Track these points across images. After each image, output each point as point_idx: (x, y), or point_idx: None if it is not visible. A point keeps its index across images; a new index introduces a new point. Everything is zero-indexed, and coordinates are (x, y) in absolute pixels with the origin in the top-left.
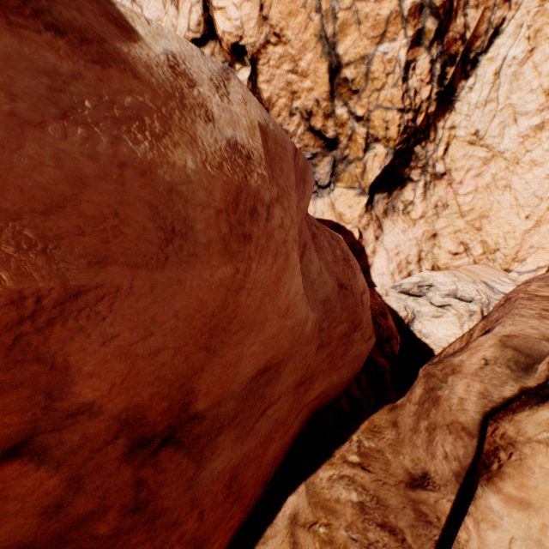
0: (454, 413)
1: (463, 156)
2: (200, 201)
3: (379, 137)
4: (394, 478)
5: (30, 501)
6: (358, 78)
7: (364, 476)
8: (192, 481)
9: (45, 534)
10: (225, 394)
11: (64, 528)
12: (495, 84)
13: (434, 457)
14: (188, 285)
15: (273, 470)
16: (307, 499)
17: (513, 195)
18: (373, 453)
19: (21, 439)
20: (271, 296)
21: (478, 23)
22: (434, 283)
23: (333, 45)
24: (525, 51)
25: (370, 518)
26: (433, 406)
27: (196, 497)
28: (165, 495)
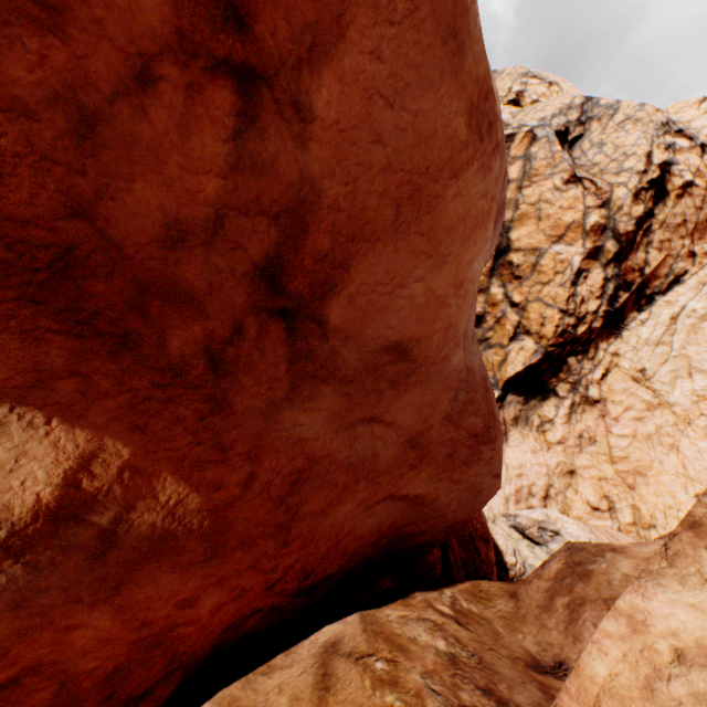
0: (615, 588)
1: (624, 390)
2: (473, 51)
3: (531, 331)
4: (507, 650)
5: (182, 184)
6: (524, 265)
7: (459, 630)
8: (273, 409)
9: (141, 266)
10: (359, 330)
11: (158, 283)
12: (670, 328)
13: (579, 640)
14: (441, 92)
15: (320, 568)
16: (362, 626)
17: (680, 460)
18: (475, 616)
19: (260, 70)
20: (464, 233)
21: (658, 265)
22: (562, 531)
23: (507, 228)
24: (706, 308)
25: (465, 675)
26: (580, 579)
27: (262, 443)
28: (243, 387)
